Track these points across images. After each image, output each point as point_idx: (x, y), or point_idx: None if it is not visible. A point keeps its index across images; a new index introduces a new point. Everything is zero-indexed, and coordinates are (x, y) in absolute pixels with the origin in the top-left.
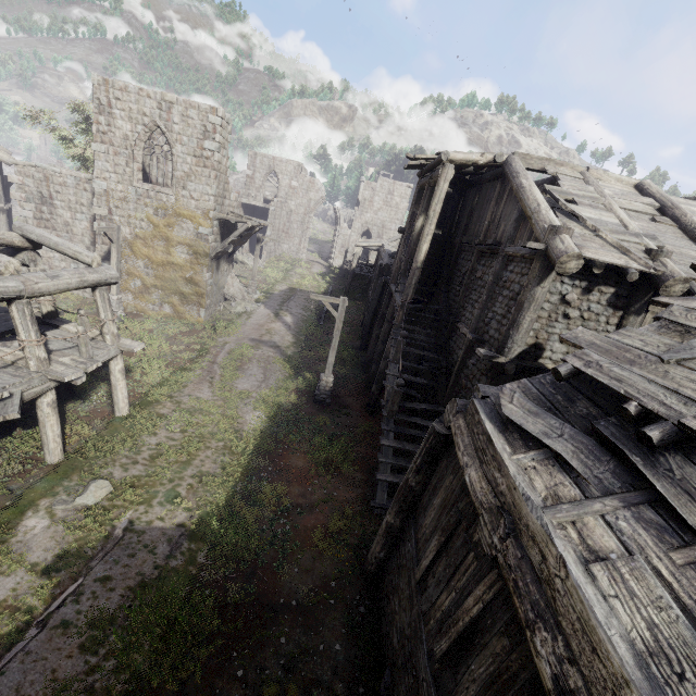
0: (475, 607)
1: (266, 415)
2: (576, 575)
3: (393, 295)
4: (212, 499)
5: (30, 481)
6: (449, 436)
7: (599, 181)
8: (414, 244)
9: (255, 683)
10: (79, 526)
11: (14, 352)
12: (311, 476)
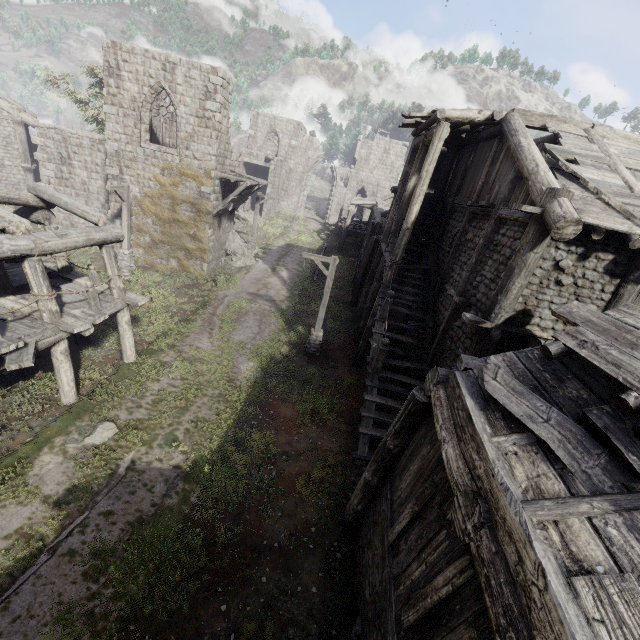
0: (444, 588)
1: (259, 366)
2: (557, 590)
3: (383, 254)
4: (206, 444)
5: (48, 419)
6: (429, 405)
7: (605, 138)
8: (406, 204)
9: (236, 618)
10: (88, 464)
11: (31, 305)
12: (298, 426)
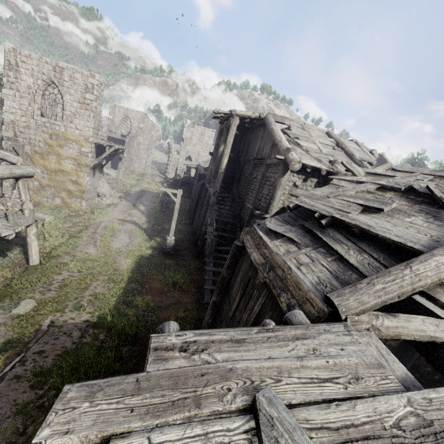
0: (258, 308)
1: (134, 261)
2: (294, 270)
3: (208, 189)
4: (105, 306)
5: None
6: (243, 247)
7: (310, 129)
8: (219, 160)
9: None
10: (16, 326)
11: None
12: (165, 292)
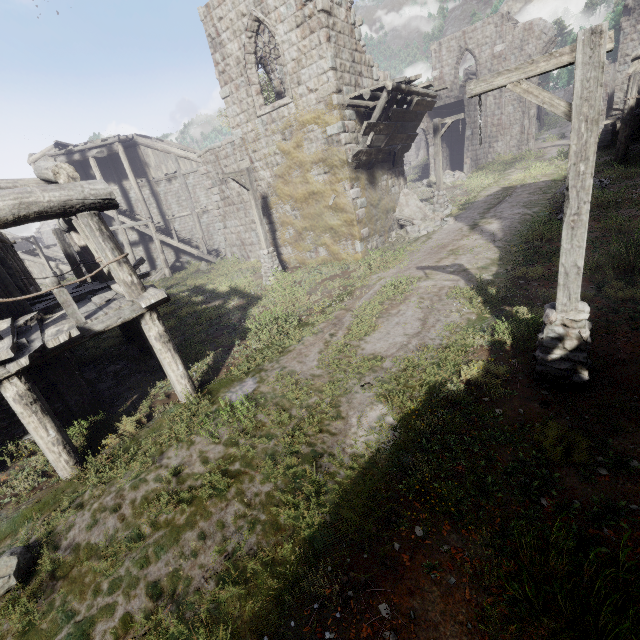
0: None
1: (393, 416)
2: None
3: None
4: None
5: (21, 508)
6: None
7: None
8: None
9: None
10: None
11: (1, 327)
12: None
